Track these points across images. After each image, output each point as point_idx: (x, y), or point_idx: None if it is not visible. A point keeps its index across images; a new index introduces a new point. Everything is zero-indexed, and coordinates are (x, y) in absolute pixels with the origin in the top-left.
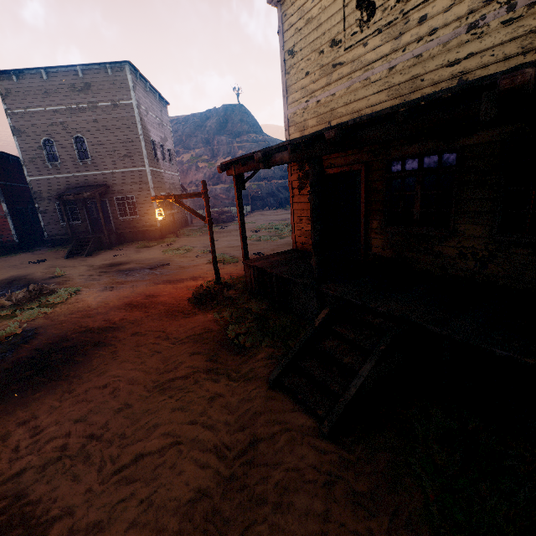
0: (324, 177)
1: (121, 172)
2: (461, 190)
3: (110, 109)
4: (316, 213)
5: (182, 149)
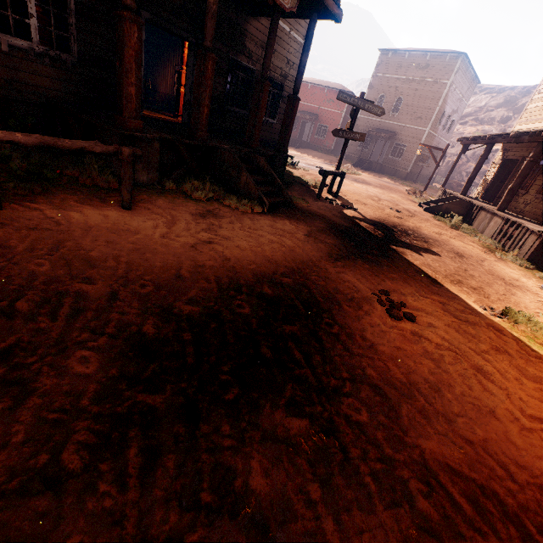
0: (510, 161)
1: (410, 127)
2: (540, 176)
3: (430, 84)
4: (476, 166)
5: (473, 121)
